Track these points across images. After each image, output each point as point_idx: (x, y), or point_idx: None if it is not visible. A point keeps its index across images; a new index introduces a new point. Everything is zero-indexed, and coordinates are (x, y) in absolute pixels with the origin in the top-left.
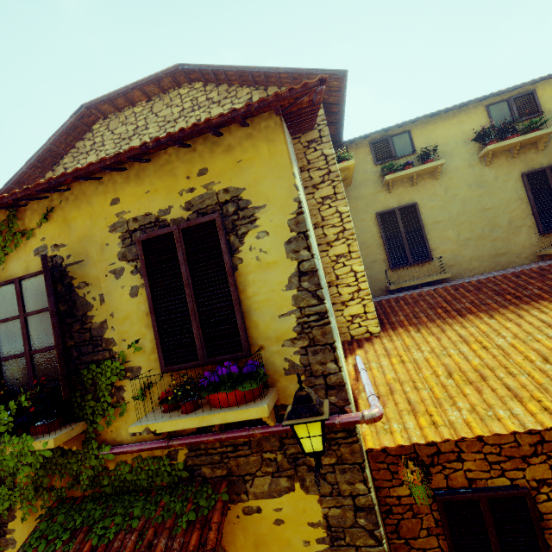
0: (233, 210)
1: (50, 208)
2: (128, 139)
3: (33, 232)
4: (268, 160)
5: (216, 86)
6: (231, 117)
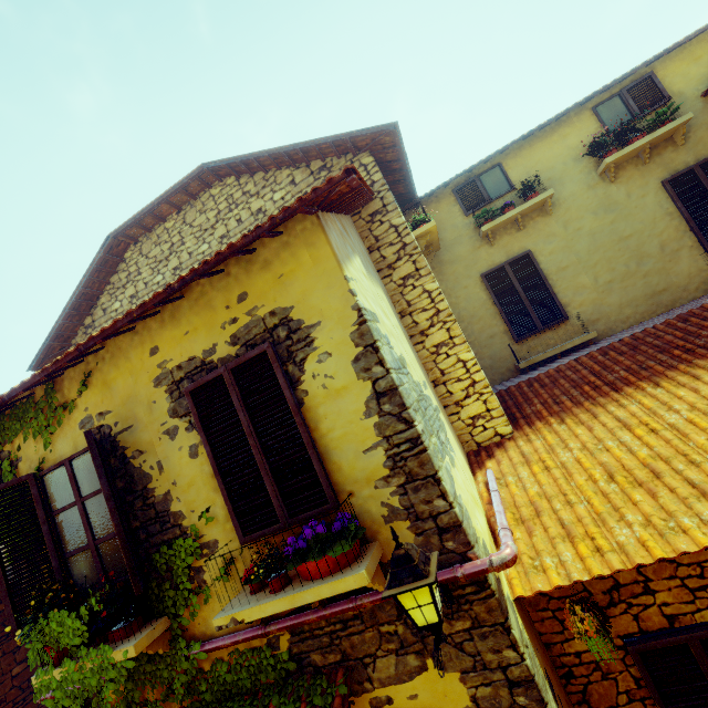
0: (285, 335)
1: (87, 372)
2: (165, 260)
3: (74, 403)
4: (313, 268)
5: (250, 177)
6: (256, 236)
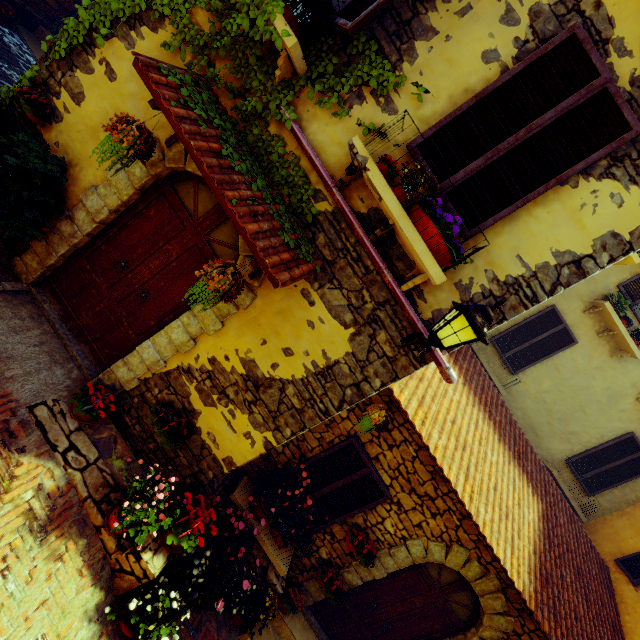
0: None
1: None
2: None
3: None
4: None
5: None
6: None
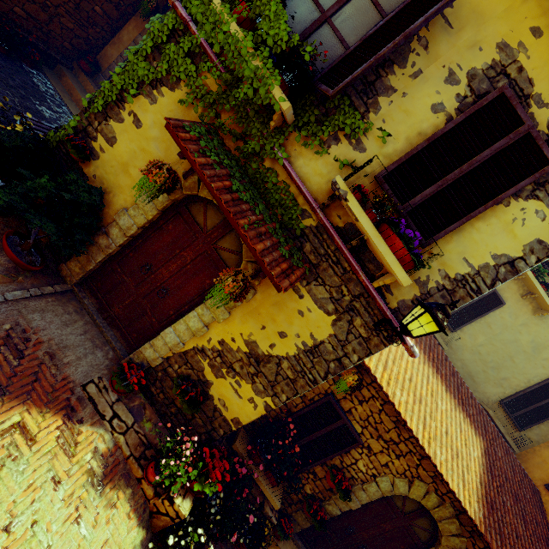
0: None
1: None
2: None
3: None
4: None
5: None
6: None
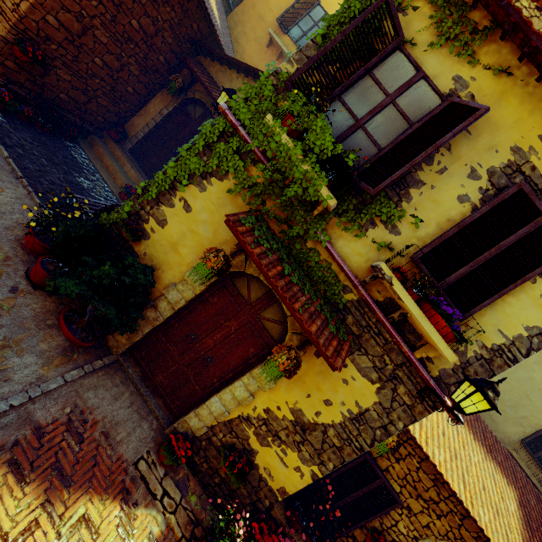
0: None
1: (509, 69)
2: None
3: (476, 63)
4: None
5: None
6: None
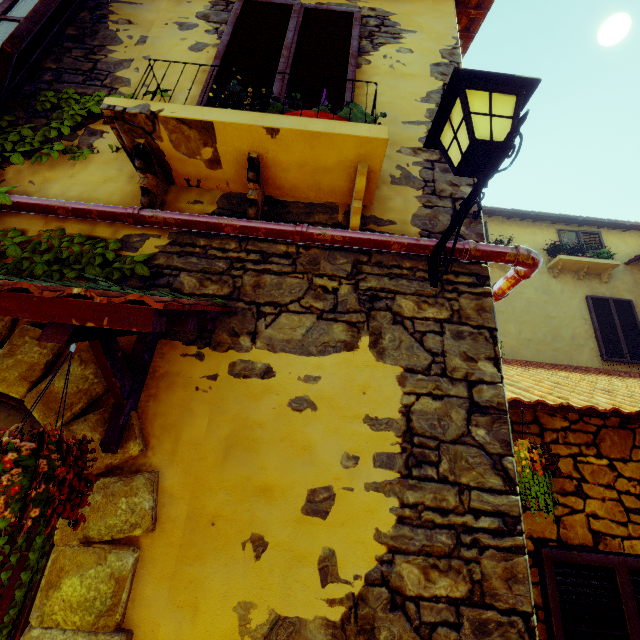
0: (374, 24)
1: None
2: None
3: None
4: (431, 5)
5: None
6: None
